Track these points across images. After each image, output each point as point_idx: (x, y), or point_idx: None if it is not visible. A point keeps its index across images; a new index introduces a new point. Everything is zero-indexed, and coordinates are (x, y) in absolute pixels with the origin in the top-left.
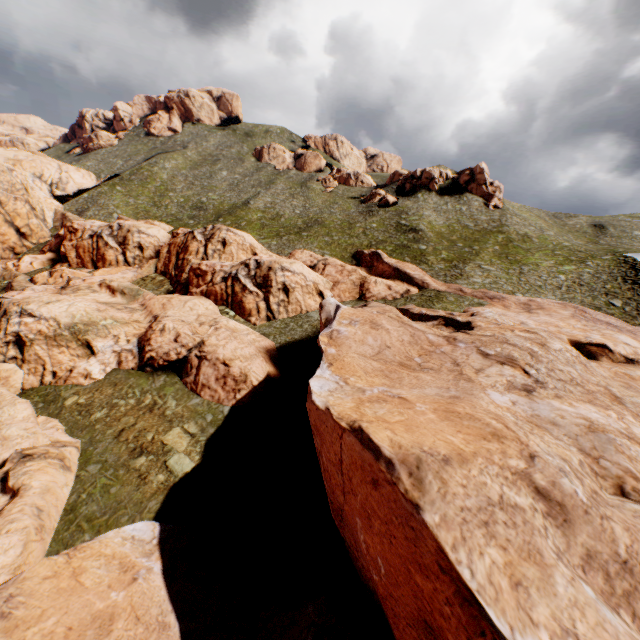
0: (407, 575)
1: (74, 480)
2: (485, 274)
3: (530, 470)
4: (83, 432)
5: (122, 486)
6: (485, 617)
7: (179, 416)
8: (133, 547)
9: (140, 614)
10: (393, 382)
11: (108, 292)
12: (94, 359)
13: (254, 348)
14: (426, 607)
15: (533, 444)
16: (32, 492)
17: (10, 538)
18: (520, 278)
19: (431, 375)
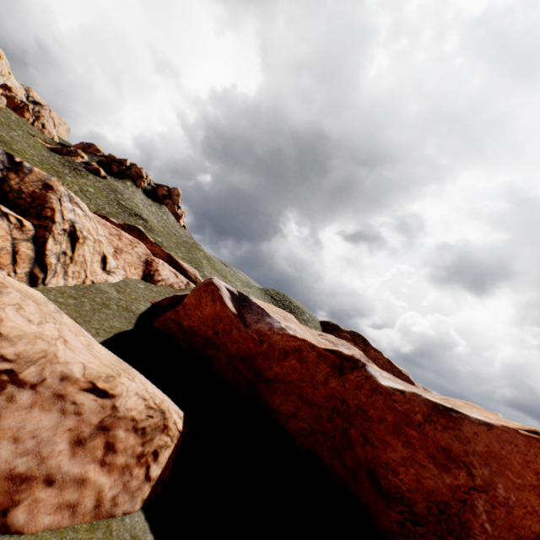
0: None
1: None
2: None
3: None
4: None
5: None
6: None
7: None
8: None
9: None
10: None
11: None
12: None
13: (101, 345)
14: None
15: None
16: None
17: None
18: None
19: None
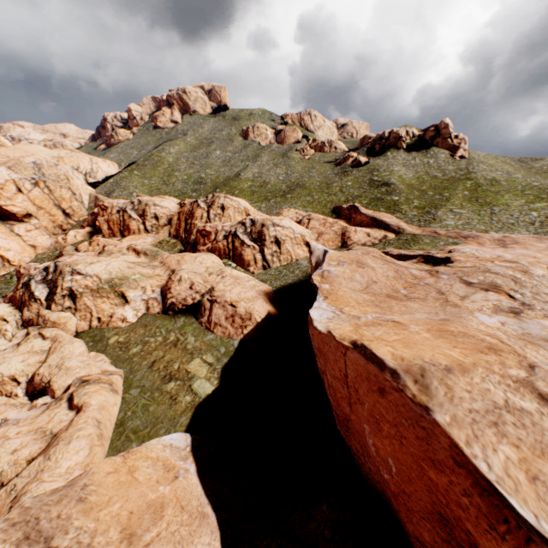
0: (420, 472)
1: (121, 401)
2: (457, 217)
3: (531, 378)
4: (124, 364)
5: (158, 405)
6: (507, 506)
7: (198, 349)
8: (172, 452)
9: (184, 504)
10: (384, 310)
11: (134, 254)
12: (128, 306)
13: (255, 292)
14: (441, 500)
15: (530, 356)
16: (92, 408)
17: (80, 442)
18: (492, 218)
19: (418, 303)
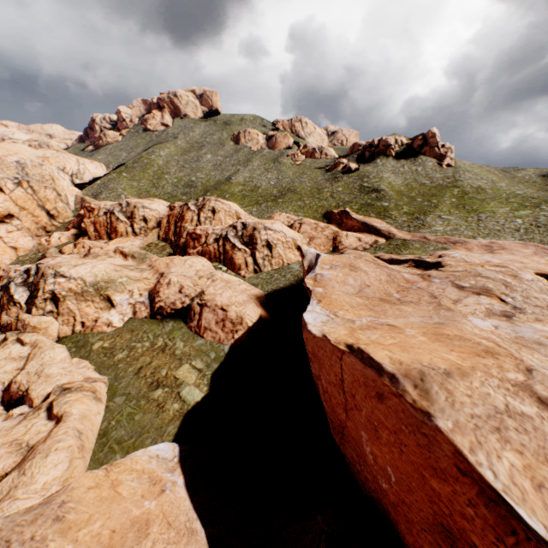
0: (421, 481)
1: (104, 410)
2: (445, 223)
3: (530, 382)
4: (109, 370)
5: (144, 414)
6: (515, 516)
7: (187, 355)
8: (158, 464)
9: (171, 520)
10: (378, 314)
11: (121, 257)
12: (114, 310)
13: (246, 295)
14: (443, 511)
15: (527, 359)
16: (73, 418)
17: (58, 455)
18: (479, 224)
19: (412, 307)
